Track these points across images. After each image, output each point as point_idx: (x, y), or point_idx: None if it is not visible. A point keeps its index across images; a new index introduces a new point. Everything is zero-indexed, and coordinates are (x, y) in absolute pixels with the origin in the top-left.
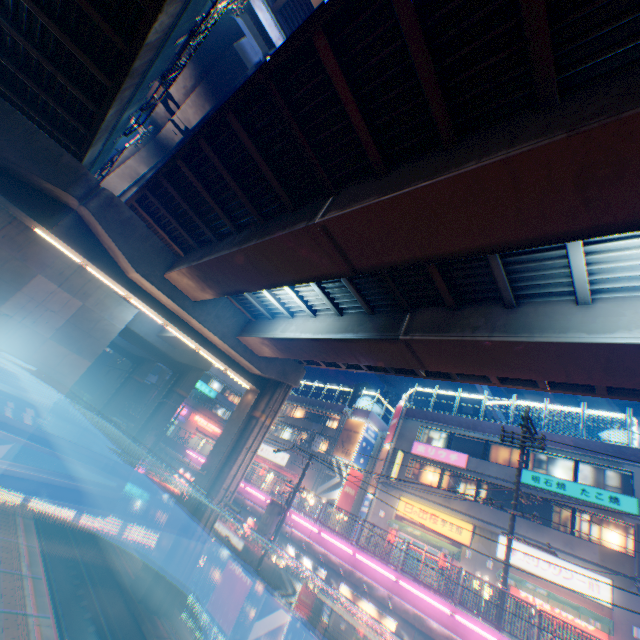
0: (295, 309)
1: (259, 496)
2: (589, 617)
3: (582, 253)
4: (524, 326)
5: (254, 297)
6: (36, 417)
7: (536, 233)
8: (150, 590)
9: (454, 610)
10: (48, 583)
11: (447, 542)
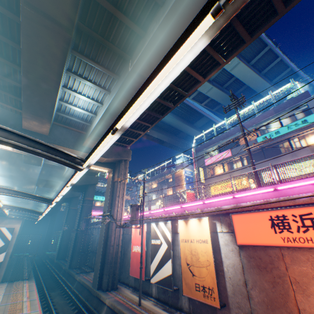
0: (94, 110)
1: None
2: None
3: None
4: (170, 2)
5: (74, 117)
6: (11, 235)
7: None
8: (100, 282)
9: (234, 195)
10: (39, 300)
11: None
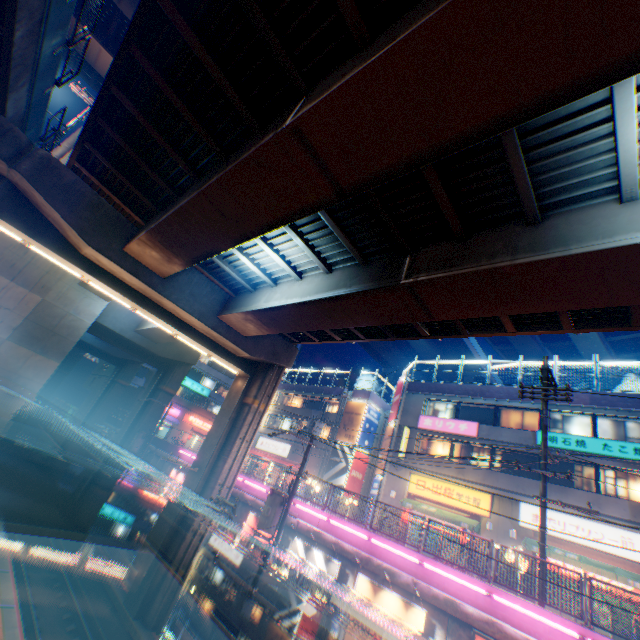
0: (278, 275)
1: (259, 489)
2: (627, 578)
3: (635, 120)
4: (555, 240)
5: (231, 267)
6: None
7: (590, 68)
8: (146, 604)
9: (490, 590)
10: (21, 612)
11: (465, 516)
